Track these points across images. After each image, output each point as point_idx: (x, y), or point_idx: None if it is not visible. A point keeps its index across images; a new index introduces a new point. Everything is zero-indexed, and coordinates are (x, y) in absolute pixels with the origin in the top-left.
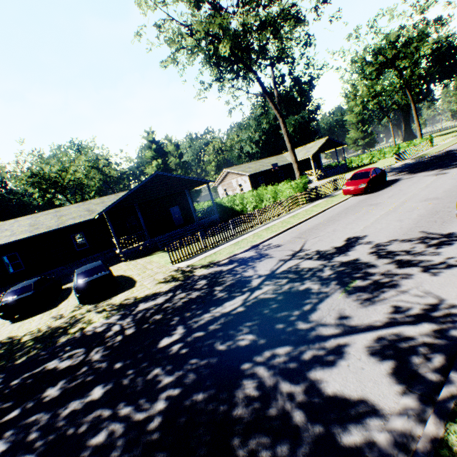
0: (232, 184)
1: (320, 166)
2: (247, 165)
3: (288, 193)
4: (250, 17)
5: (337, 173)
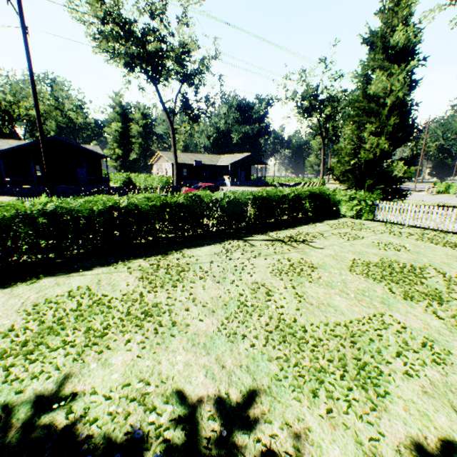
0: (162, 166)
1: (248, 175)
2: (181, 154)
3: (157, 185)
4: (132, 50)
5: (250, 185)
